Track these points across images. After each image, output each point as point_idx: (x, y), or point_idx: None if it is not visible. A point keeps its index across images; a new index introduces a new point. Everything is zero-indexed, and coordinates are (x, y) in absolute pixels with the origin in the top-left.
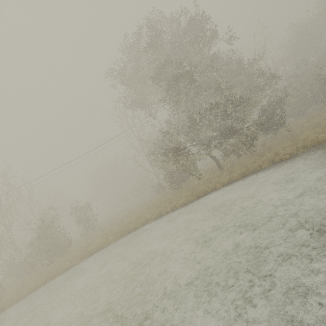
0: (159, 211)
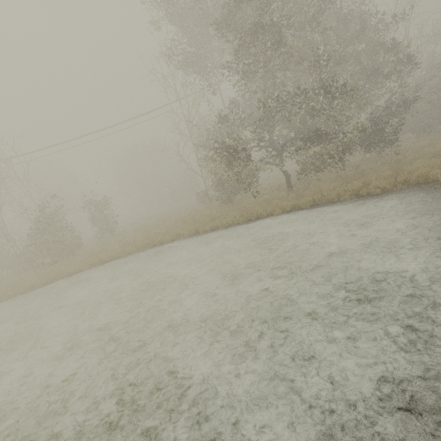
0: (196, 227)
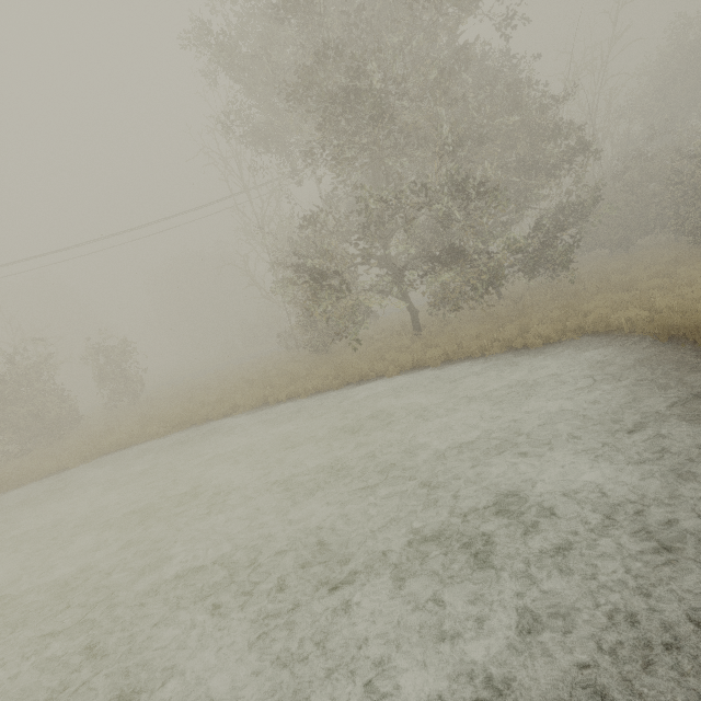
0: (265, 394)
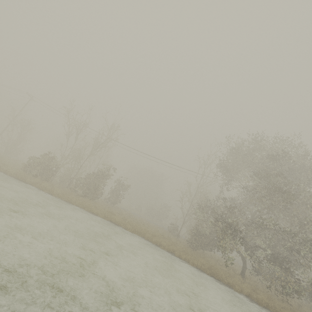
0: (174, 249)
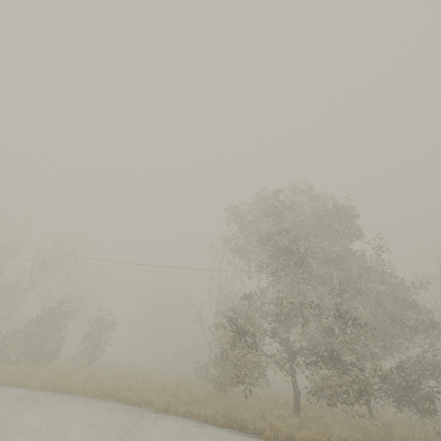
0: (170, 402)
